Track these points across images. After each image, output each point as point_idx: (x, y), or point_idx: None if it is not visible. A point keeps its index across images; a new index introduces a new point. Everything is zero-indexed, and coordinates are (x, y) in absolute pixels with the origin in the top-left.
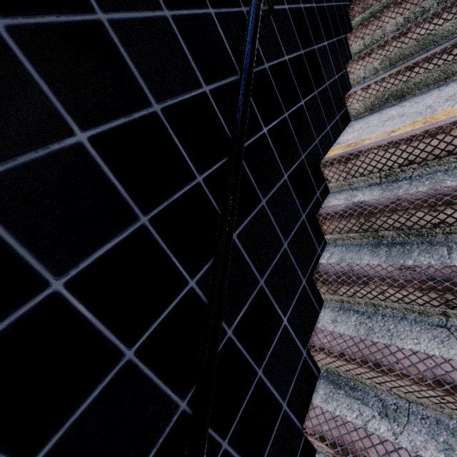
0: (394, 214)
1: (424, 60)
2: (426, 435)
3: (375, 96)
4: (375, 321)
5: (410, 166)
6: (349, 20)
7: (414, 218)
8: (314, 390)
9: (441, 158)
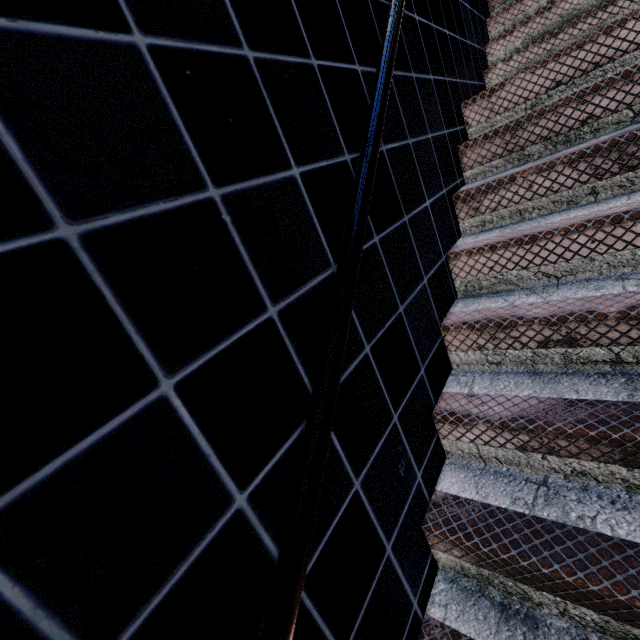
0: (542, 119)
1: (569, 25)
2: (577, 289)
3: (517, 70)
4: (521, 223)
5: (557, 88)
6: (488, 11)
7: (562, 119)
8: (451, 306)
9: (588, 74)
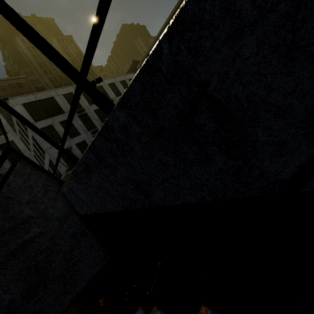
0: None
1: None
2: None
3: None
4: None
5: None
6: None
7: None
8: None
9: None
